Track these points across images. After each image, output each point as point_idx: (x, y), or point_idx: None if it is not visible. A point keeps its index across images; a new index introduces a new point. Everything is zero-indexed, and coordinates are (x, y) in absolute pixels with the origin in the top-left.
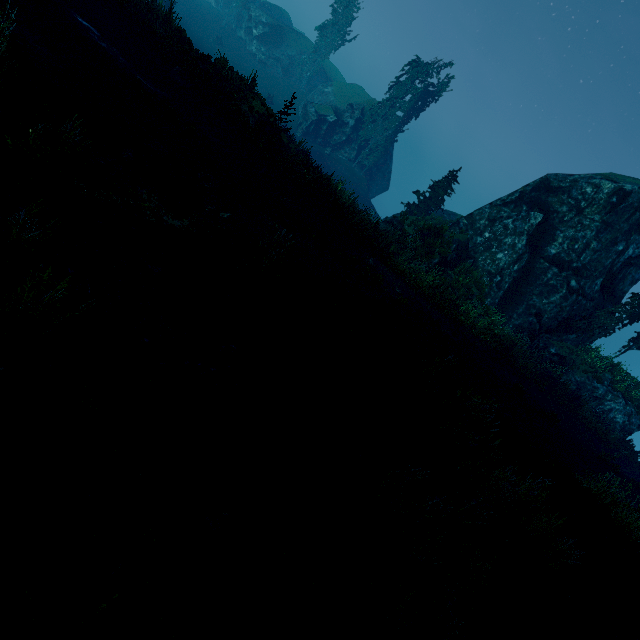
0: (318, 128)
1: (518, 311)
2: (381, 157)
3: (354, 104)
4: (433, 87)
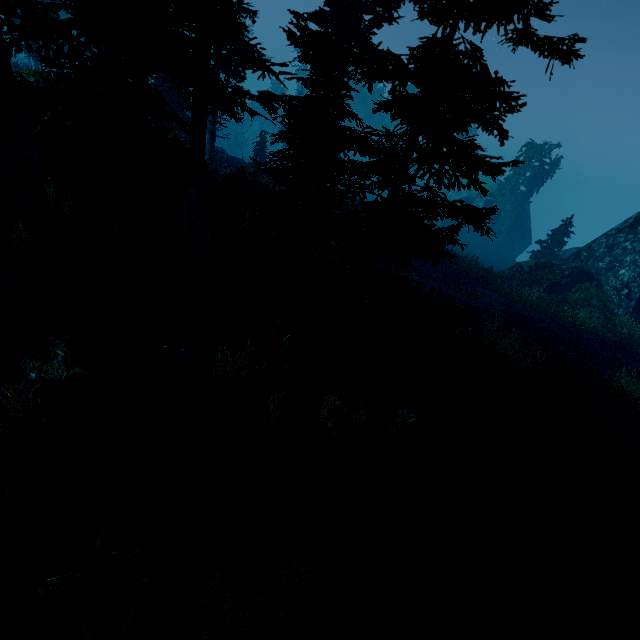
0: None
1: None
2: (515, 221)
3: None
4: (550, 159)
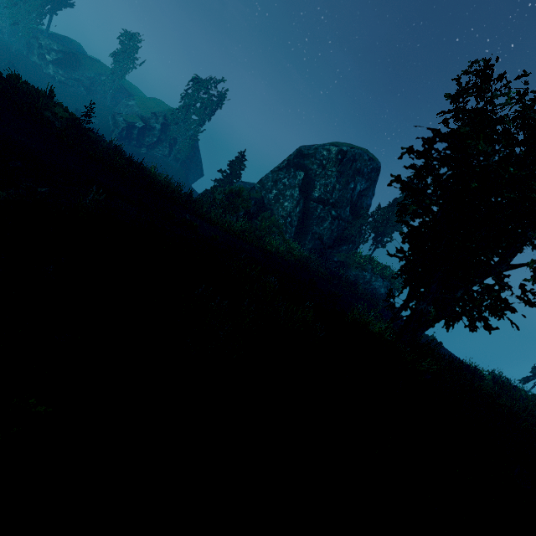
0: (130, 133)
1: (308, 239)
2: (190, 151)
3: (157, 112)
4: (215, 96)
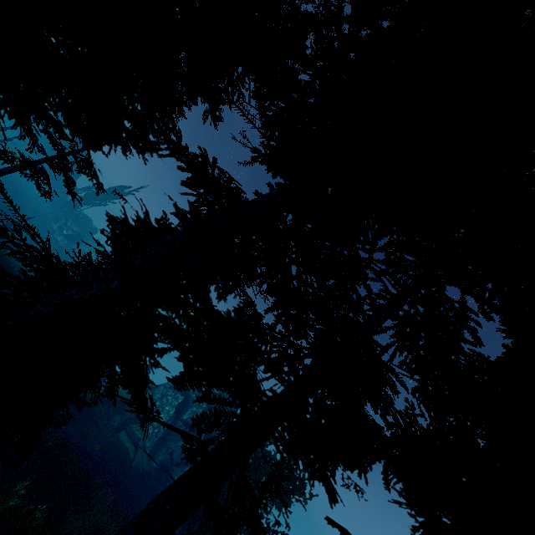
0: None
1: (163, 451)
2: None
3: None
4: None
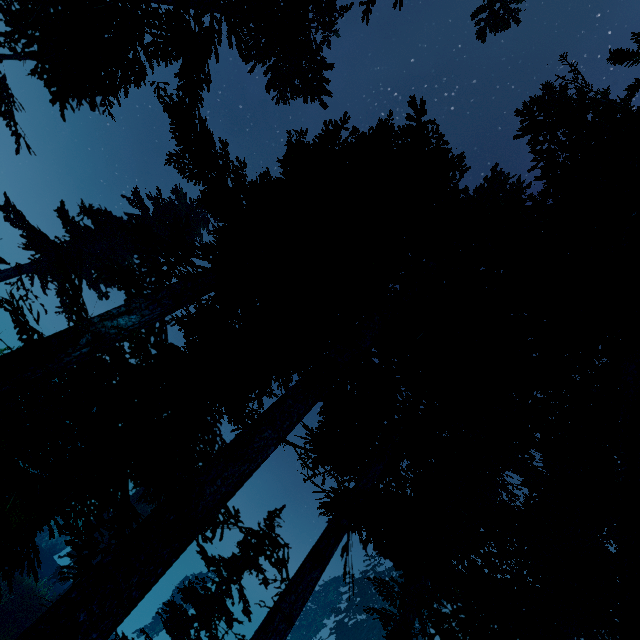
0: None
1: None
2: None
3: None
4: None
